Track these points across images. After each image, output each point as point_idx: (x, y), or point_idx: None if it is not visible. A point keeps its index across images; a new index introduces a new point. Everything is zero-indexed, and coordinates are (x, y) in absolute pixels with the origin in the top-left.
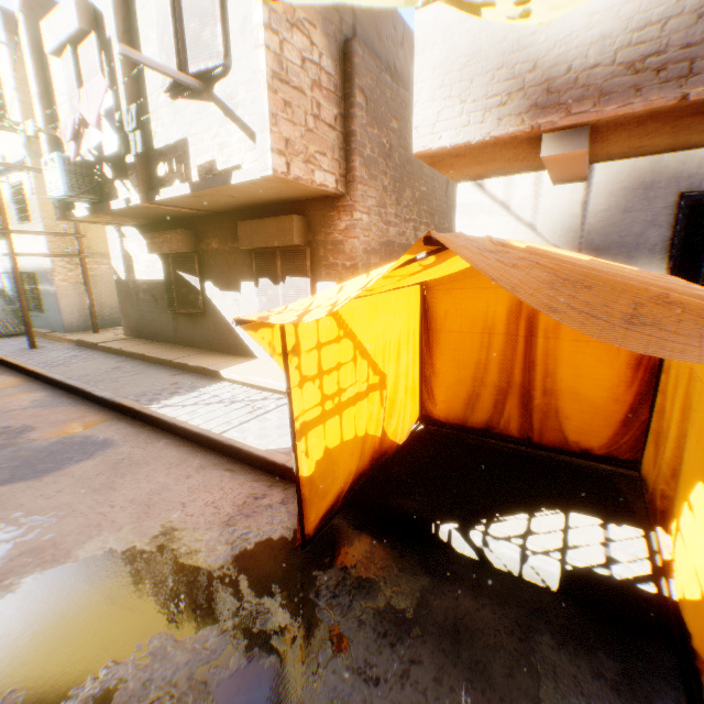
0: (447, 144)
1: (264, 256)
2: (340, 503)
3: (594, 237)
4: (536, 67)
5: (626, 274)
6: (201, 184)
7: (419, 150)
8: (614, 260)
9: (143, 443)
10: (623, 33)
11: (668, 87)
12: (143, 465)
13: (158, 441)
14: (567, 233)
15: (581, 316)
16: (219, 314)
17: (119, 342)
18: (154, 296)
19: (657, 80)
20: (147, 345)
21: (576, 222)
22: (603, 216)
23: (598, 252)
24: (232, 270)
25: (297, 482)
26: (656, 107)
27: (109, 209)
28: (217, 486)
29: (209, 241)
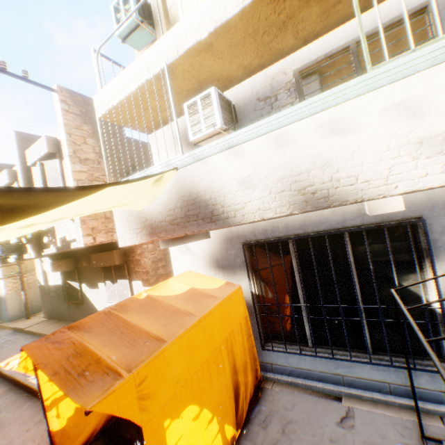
0: (129, 244)
1: (107, 269)
2: (93, 436)
3: (220, 261)
4: (147, 219)
5: (174, 308)
6: (60, 248)
7: (121, 246)
8: (229, 271)
9: (16, 407)
10: (166, 211)
11: (181, 230)
12: (7, 425)
13: (26, 404)
14: (210, 260)
15: (66, 374)
16: (90, 301)
17: (38, 325)
18: (58, 294)
19: (178, 228)
20: (53, 325)
21: (212, 255)
22: (220, 252)
23: (223, 268)
24: (94, 277)
25: (50, 434)
26: (182, 236)
27: (24, 258)
28: (41, 434)
29: (82, 262)
